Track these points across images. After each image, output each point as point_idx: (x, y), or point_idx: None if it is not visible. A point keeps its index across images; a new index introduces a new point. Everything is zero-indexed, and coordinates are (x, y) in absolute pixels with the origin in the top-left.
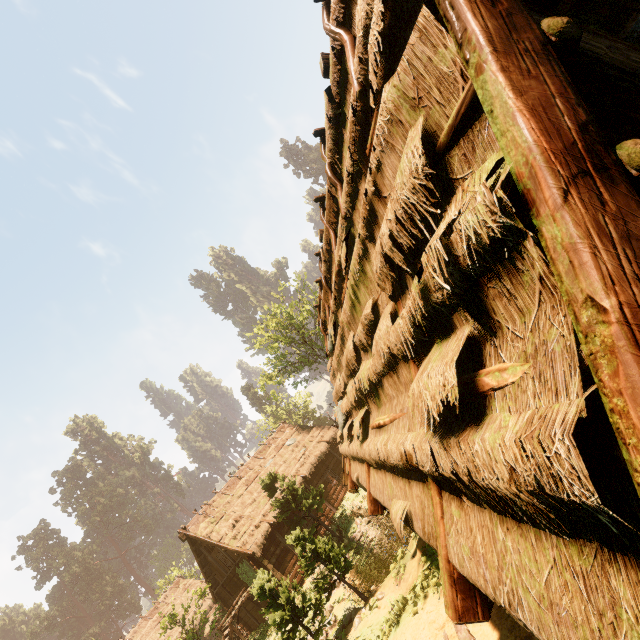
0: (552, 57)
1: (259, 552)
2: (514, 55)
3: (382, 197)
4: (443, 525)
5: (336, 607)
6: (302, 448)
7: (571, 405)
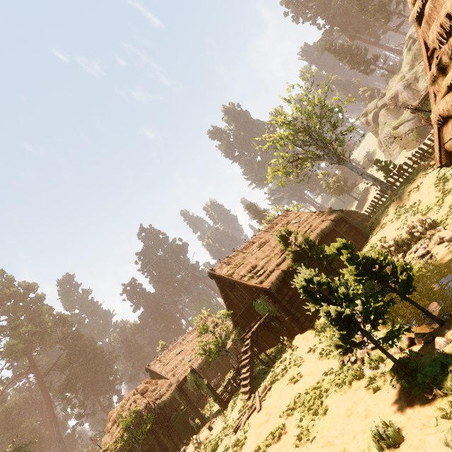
0: None
1: (274, 289)
2: None
3: None
4: None
5: None
6: (307, 225)
7: None
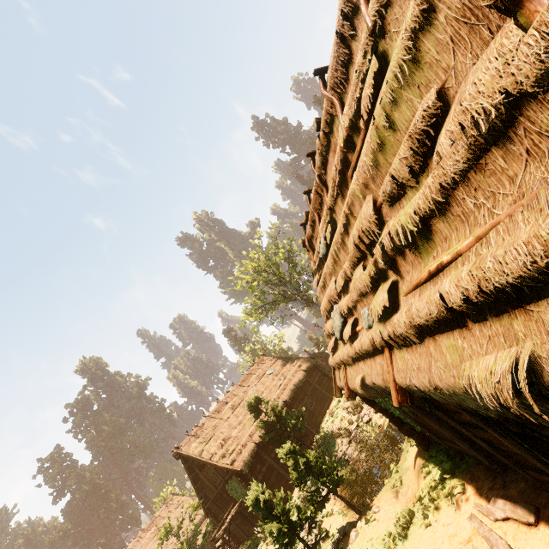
0: None
1: (247, 469)
2: None
3: None
4: None
5: (325, 521)
6: (281, 376)
7: None
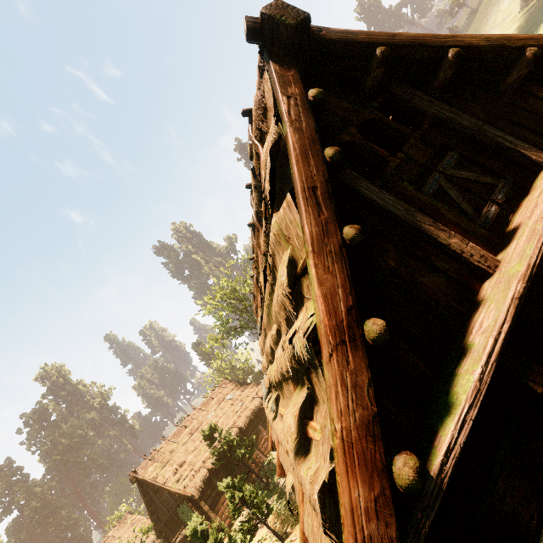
0: (343, 257)
1: (197, 495)
2: (323, 255)
3: (277, 270)
4: (302, 507)
5: None
6: (240, 402)
7: (324, 473)
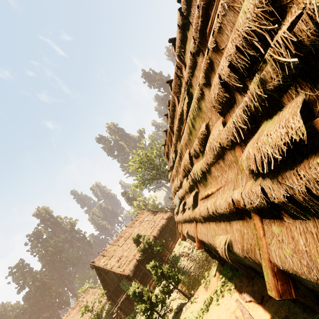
0: None
1: (131, 274)
2: None
3: (220, 50)
4: (265, 239)
5: (172, 303)
6: (153, 222)
7: None
